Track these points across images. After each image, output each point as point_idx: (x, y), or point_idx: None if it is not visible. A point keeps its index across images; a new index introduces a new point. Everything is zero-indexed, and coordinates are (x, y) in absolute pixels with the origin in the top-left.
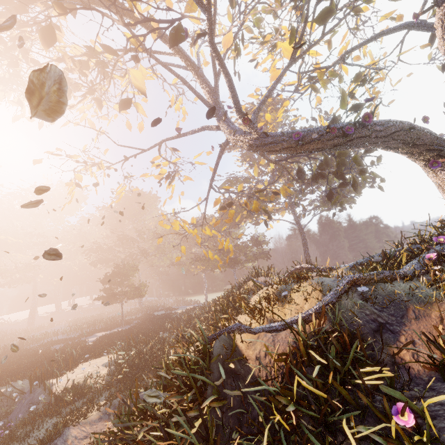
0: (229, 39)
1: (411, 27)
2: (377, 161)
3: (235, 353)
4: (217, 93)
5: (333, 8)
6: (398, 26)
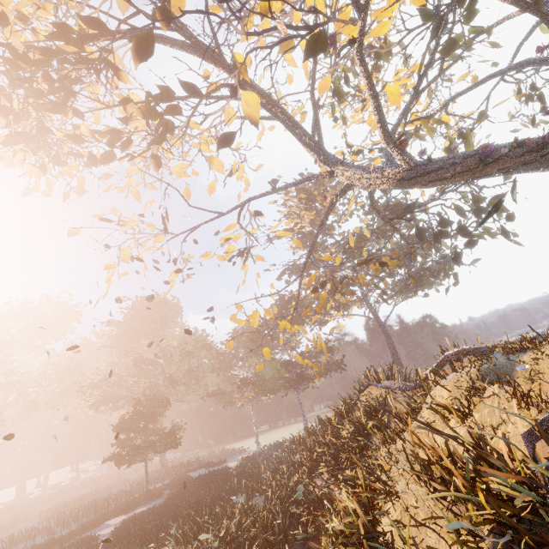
0: (326, 84)
1: (532, 63)
2: (498, 216)
3: None
4: (321, 138)
5: (457, 41)
6: (515, 65)
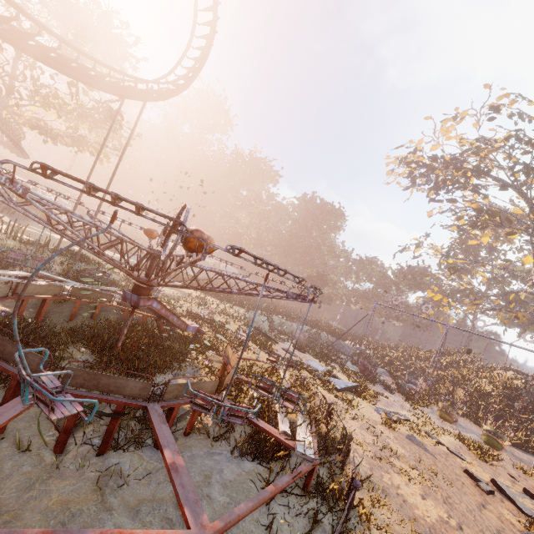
0: None
1: None
2: None
3: None
4: None
5: None
6: None
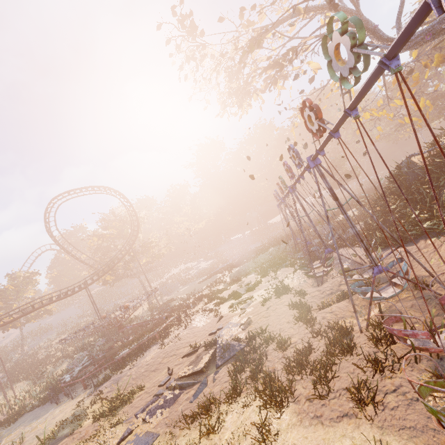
0: None
1: None
2: None
3: (411, 163)
4: (362, 16)
5: None
6: None
